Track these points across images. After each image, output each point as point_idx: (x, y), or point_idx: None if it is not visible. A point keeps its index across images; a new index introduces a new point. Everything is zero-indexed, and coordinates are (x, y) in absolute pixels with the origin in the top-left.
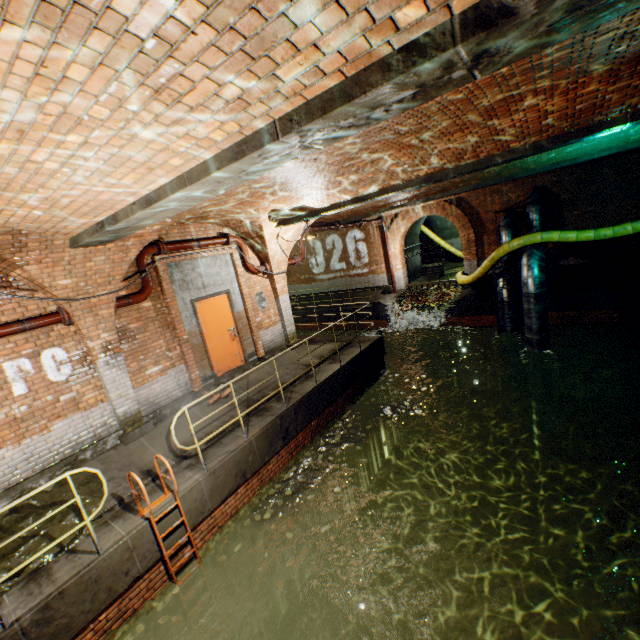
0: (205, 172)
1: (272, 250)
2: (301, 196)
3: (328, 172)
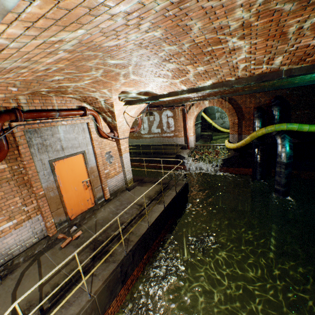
0: None
1: (119, 122)
2: (149, 81)
3: (185, 57)
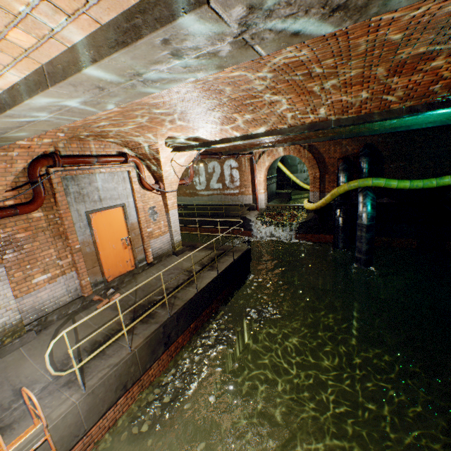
0: (73, 65)
1: (166, 171)
2: (197, 127)
3: (228, 107)
